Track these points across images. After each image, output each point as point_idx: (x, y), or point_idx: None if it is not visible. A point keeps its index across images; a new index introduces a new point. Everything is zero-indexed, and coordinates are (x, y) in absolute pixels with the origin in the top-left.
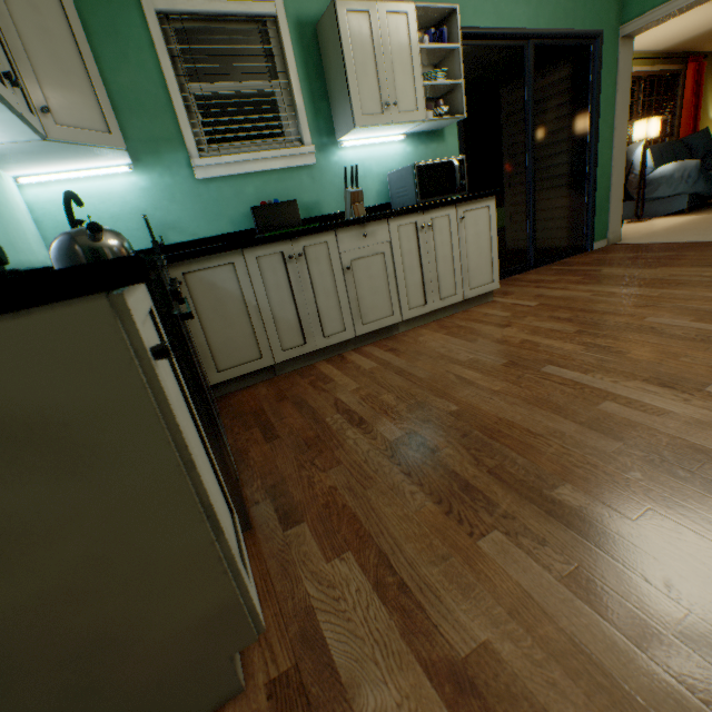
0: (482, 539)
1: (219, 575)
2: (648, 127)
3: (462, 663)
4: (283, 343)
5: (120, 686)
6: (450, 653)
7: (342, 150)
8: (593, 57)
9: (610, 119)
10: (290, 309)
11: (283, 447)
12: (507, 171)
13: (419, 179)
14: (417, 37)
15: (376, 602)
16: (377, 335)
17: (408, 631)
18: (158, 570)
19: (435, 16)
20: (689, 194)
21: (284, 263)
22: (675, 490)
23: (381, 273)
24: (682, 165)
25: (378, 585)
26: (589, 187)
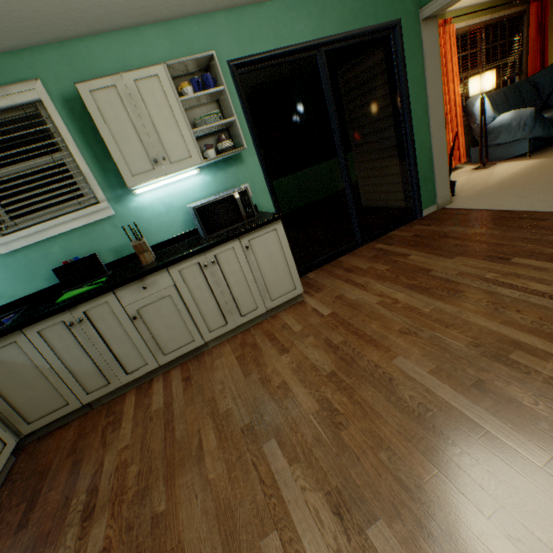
0: None
1: None
2: (481, 82)
3: None
4: (87, 387)
5: None
6: None
7: (139, 196)
8: (395, 45)
9: (422, 98)
10: (87, 361)
11: (17, 547)
12: (353, 142)
13: (202, 219)
14: (176, 92)
15: None
16: (187, 355)
17: None
18: None
19: (197, 63)
20: (529, 138)
21: (68, 328)
22: None
23: (172, 310)
24: (518, 114)
25: None
26: (410, 163)
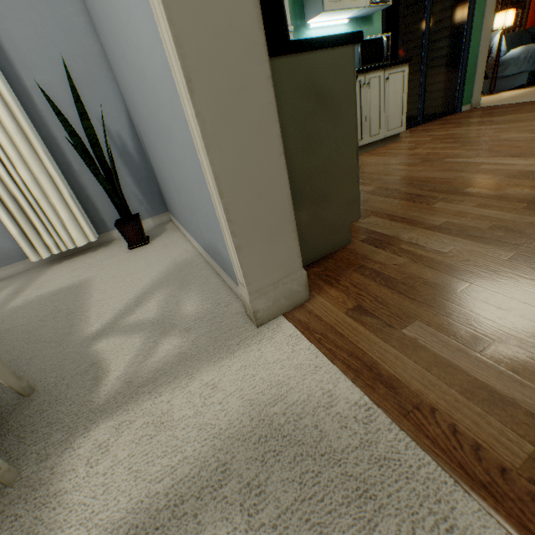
0: (433, 205)
1: (354, 183)
2: (505, 18)
3: (438, 226)
4: None
5: (323, 221)
6: (432, 225)
7: (308, 31)
8: None
9: (482, 9)
10: None
11: None
12: (401, 56)
13: (361, 51)
14: None
15: (393, 223)
16: None
17: (412, 225)
18: (341, 172)
19: None
20: (529, 72)
21: None
22: (520, 182)
23: None
24: (527, 48)
25: (392, 220)
26: (462, 63)
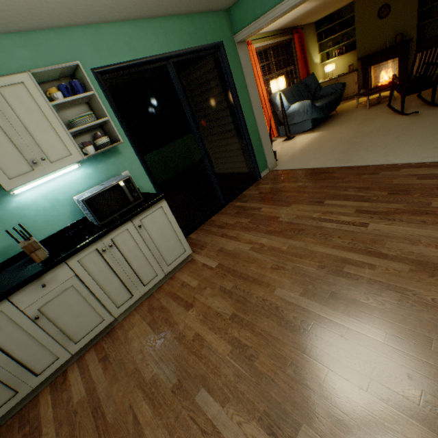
0: None
1: None
2: (278, 84)
3: None
4: None
5: None
6: None
7: (18, 196)
8: (222, 59)
9: (247, 96)
10: None
11: None
12: (202, 127)
13: (93, 208)
14: (45, 97)
15: None
16: (99, 334)
17: None
18: None
19: (63, 71)
20: (311, 119)
21: None
22: None
23: (77, 299)
24: (302, 104)
25: None
26: (247, 141)
